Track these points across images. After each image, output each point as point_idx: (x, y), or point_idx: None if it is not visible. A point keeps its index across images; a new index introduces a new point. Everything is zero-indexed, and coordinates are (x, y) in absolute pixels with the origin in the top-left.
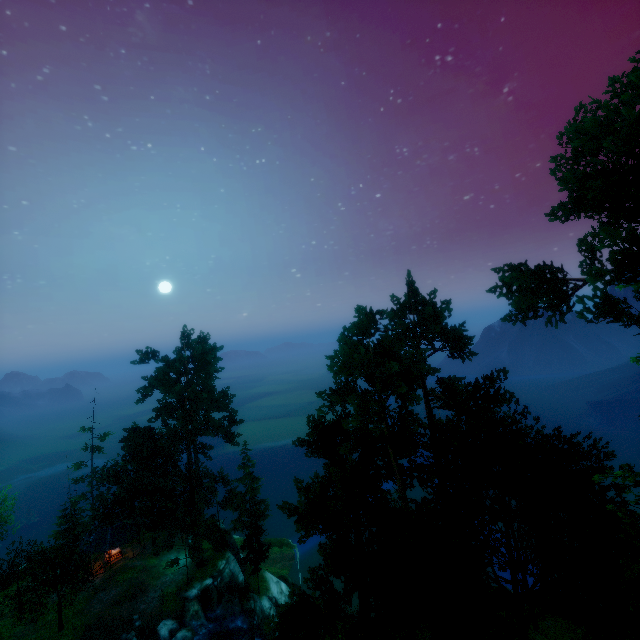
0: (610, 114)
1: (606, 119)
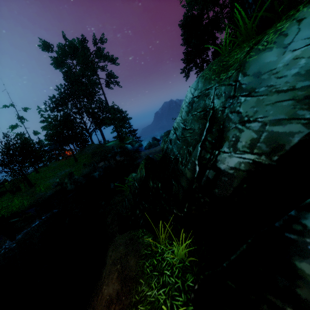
0: None
1: None
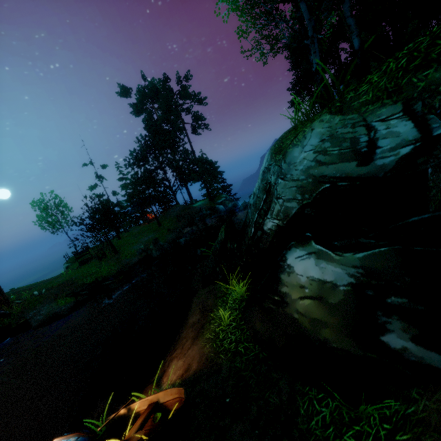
0: None
1: None
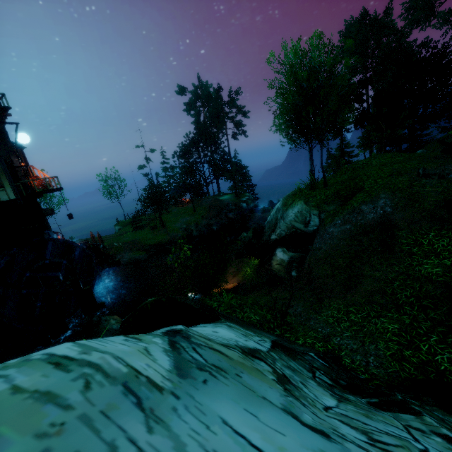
0: None
1: None
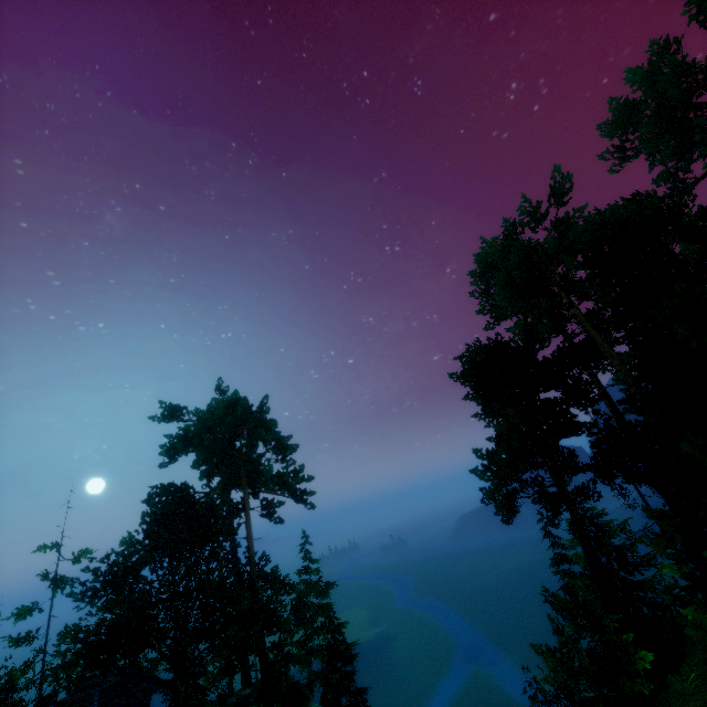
0: (654, 66)
1: (652, 71)
